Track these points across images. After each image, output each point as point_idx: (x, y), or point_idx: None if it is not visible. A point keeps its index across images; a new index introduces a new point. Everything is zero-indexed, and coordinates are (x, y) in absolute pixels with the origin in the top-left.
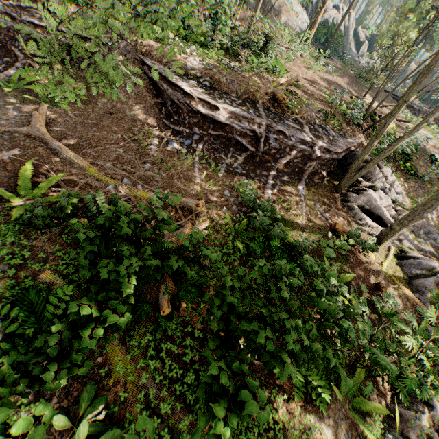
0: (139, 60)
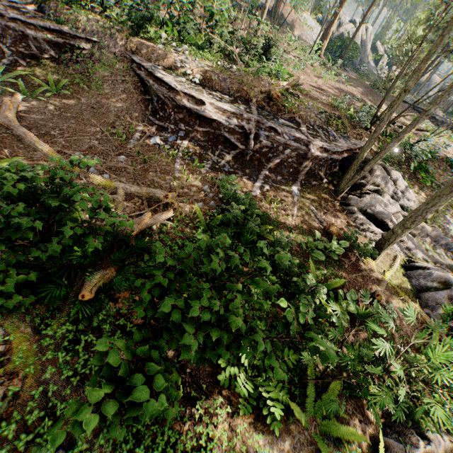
0: (129, 58)
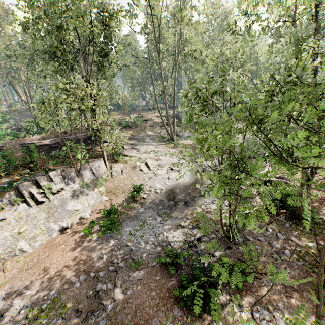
0: (19, 144)
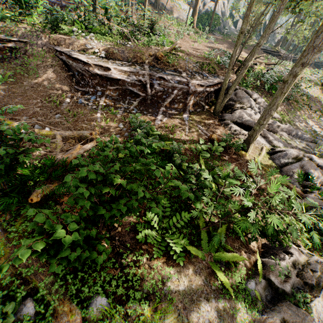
0: (53, 49)
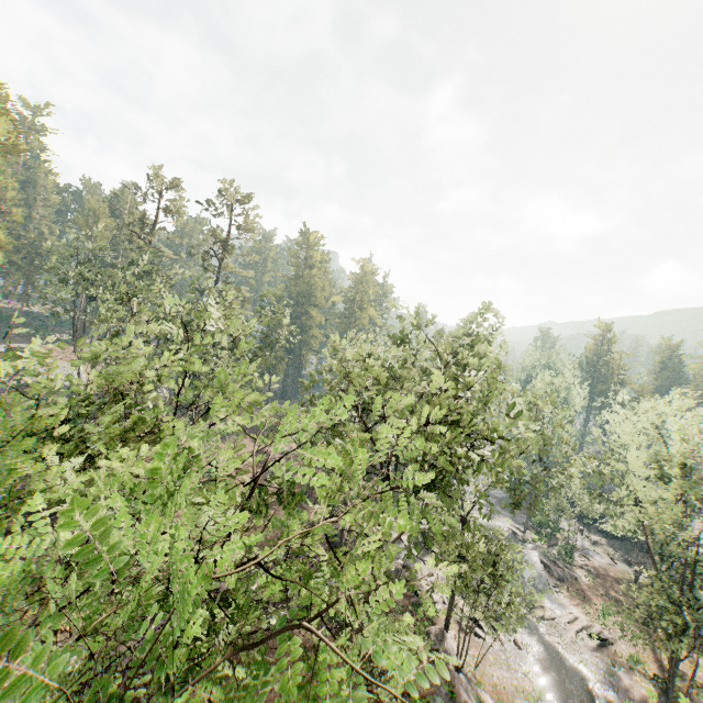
0: None
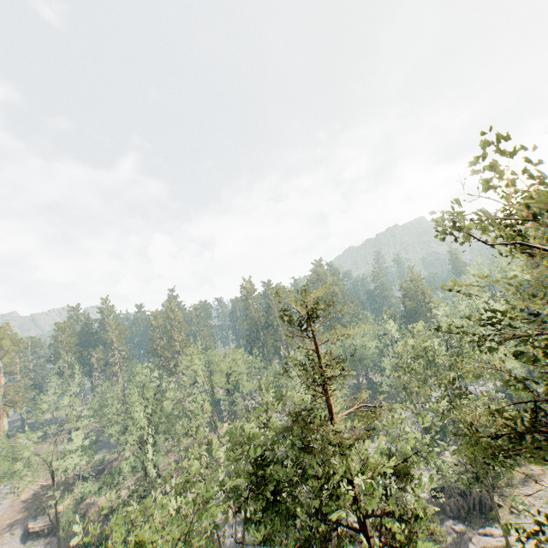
0: (99, 506)
